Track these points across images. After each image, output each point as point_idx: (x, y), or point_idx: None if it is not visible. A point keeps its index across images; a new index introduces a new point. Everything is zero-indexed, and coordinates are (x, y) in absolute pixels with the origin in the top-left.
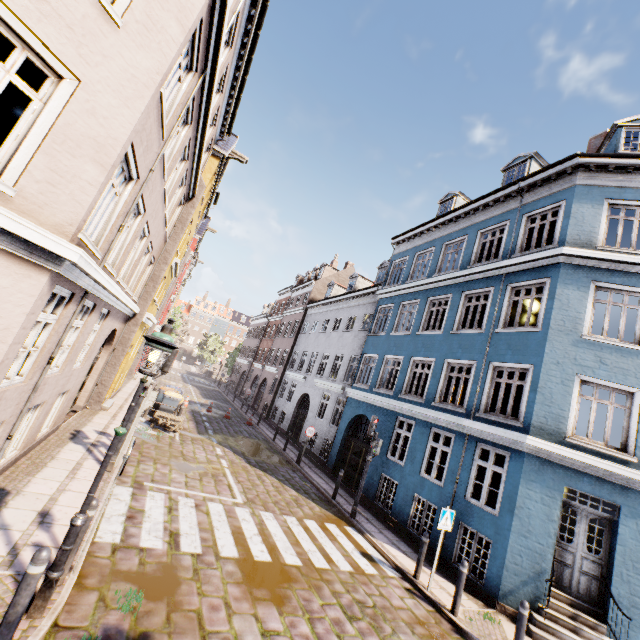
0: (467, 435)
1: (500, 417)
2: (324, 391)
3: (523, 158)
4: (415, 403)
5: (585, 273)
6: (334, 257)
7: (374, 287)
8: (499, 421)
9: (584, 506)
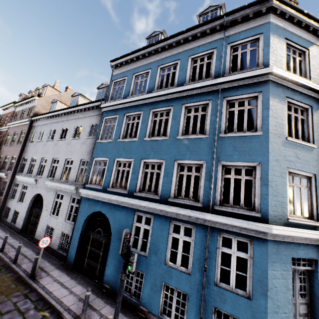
0: (209, 227)
1: (236, 208)
2: (57, 191)
3: (214, 7)
4: (151, 199)
5: (282, 90)
6: (55, 82)
7: (97, 102)
8: (238, 212)
9: (300, 267)
